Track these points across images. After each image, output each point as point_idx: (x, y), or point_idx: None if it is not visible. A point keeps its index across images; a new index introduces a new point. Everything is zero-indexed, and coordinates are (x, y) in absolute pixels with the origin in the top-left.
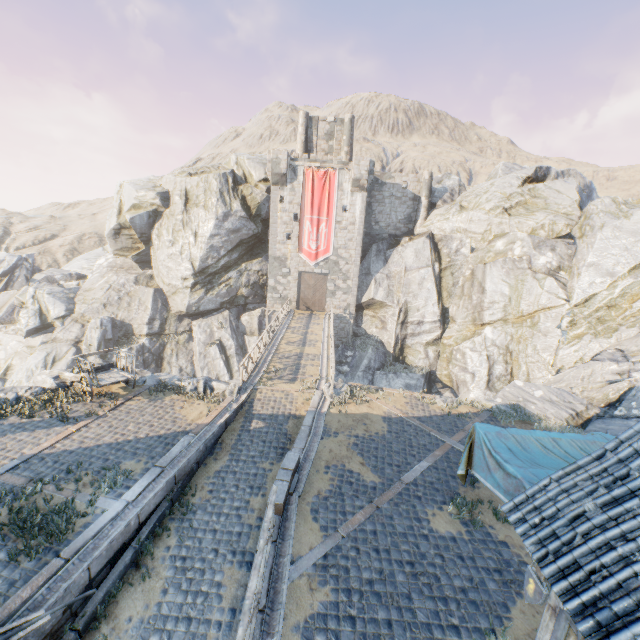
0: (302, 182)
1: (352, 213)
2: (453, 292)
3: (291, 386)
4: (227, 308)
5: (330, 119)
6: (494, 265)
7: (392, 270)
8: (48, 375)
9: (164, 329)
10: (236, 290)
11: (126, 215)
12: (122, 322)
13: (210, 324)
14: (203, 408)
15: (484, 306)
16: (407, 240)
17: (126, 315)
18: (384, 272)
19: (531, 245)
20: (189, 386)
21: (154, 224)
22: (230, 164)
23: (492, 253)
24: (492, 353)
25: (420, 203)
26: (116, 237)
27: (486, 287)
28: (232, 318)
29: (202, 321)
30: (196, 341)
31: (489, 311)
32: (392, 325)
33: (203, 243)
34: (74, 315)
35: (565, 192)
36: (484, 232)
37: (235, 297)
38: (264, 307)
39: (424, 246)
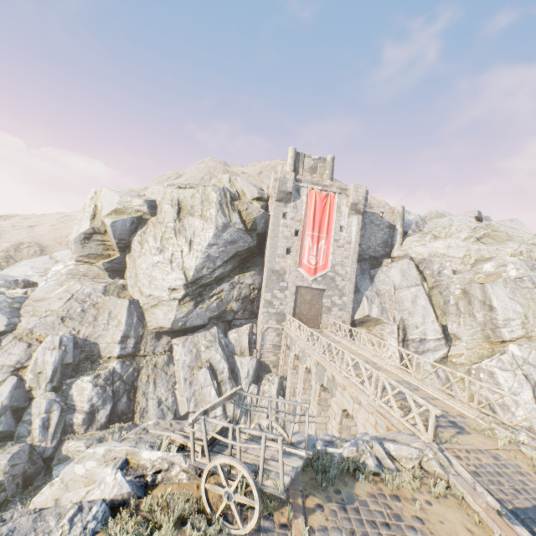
0: (305, 201)
1: (348, 233)
2: (446, 310)
3: (478, 439)
4: (213, 324)
5: (314, 157)
6: (495, 284)
7: (380, 288)
8: (100, 460)
9: (139, 349)
10: (226, 304)
11: (105, 219)
12: (85, 340)
13: (196, 342)
14: (452, 514)
15: (499, 323)
16: (389, 261)
17: (90, 331)
18: (373, 290)
19: (526, 267)
20: (367, 458)
21: (135, 231)
22: (222, 182)
23: (481, 274)
24: (529, 372)
25: (396, 230)
26: (85, 242)
27: (494, 305)
28: (220, 335)
29: (186, 339)
30: (180, 364)
31: (507, 328)
32: (393, 343)
33: (200, 251)
34: (17, 331)
35: (519, 228)
36: (463, 256)
37: (223, 311)
38: (251, 323)
39: (409, 267)
